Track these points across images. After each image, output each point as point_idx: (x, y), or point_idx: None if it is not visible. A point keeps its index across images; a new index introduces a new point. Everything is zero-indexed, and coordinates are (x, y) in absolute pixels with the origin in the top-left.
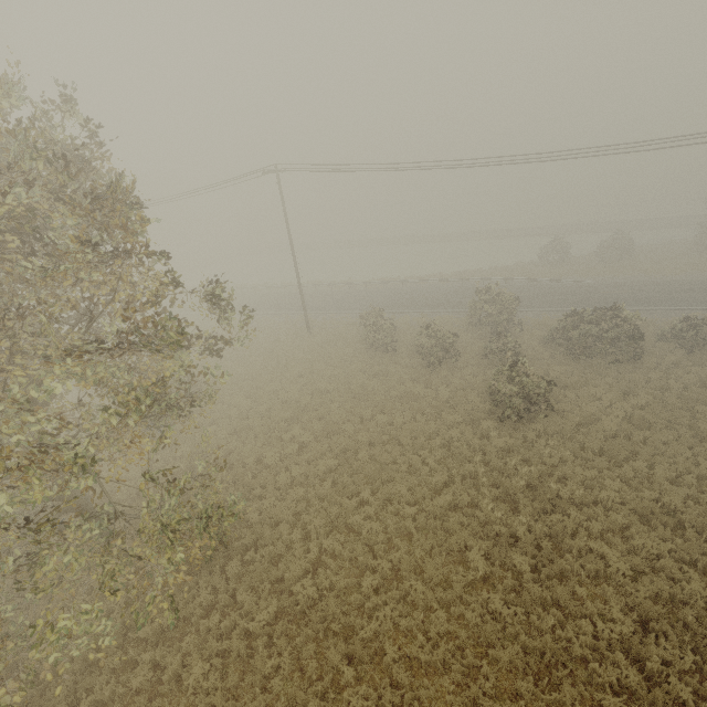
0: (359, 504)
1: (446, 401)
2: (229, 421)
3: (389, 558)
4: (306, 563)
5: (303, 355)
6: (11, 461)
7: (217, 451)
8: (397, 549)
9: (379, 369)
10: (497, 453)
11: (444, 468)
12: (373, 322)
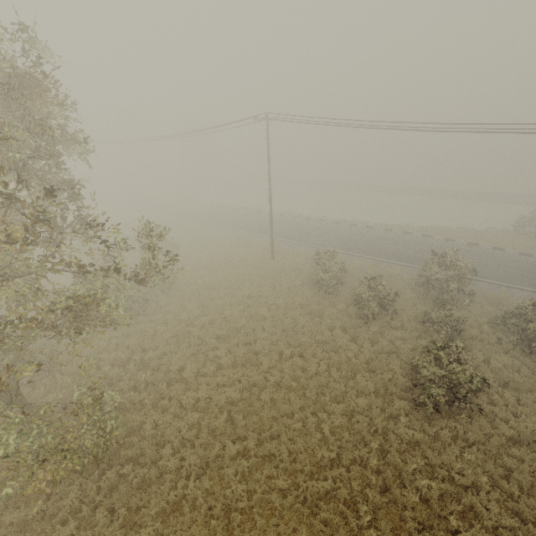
0: (242, 450)
1: (367, 360)
2: (177, 324)
3: (240, 534)
4: (164, 504)
5: (259, 277)
6: (30, 313)
7: (95, 381)
8: (254, 523)
9: (315, 309)
10: (401, 442)
11: (337, 441)
12: (323, 263)
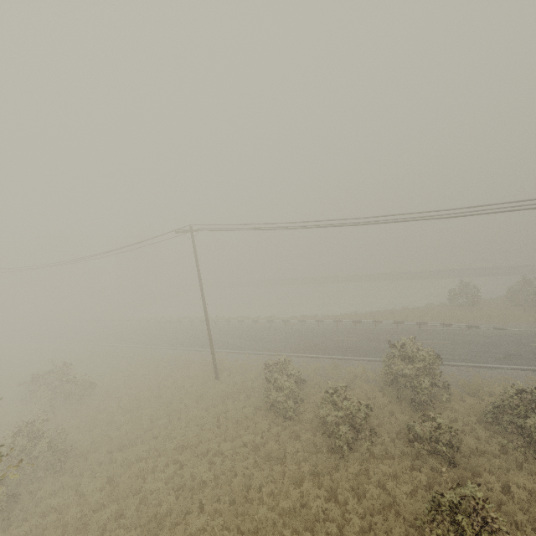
0: None
1: (358, 534)
2: (59, 533)
3: None
4: None
5: (199, 410)
6: None
7: None
8: None
9: (273, 450)
10: None
11: None
12: (274, 379)
